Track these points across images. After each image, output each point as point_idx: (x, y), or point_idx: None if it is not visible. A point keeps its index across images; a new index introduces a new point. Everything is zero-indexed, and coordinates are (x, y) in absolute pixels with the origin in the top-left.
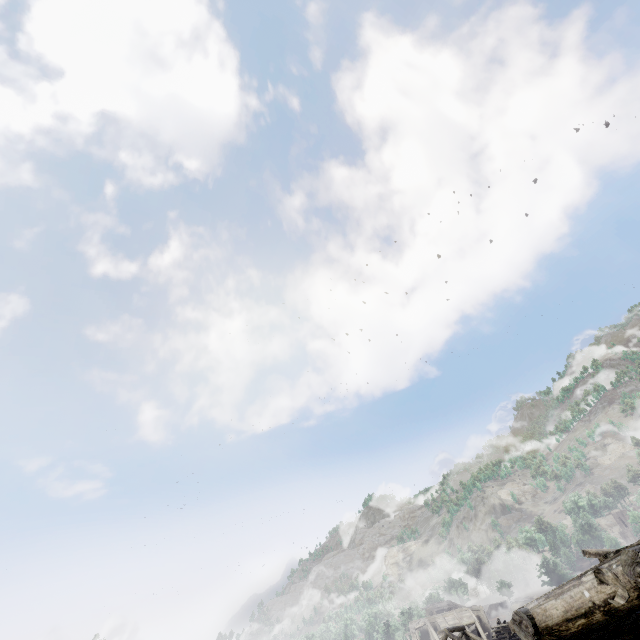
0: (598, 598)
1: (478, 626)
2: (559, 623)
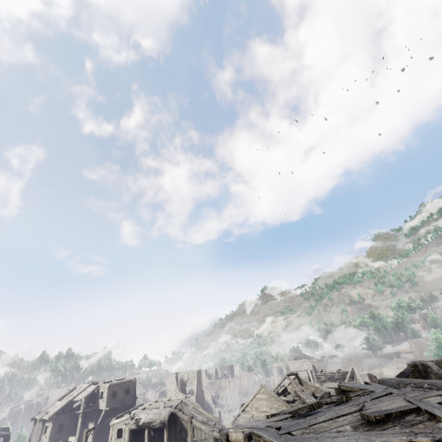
0: (242, 441)
1: (309, 372)
2: (233, 441)
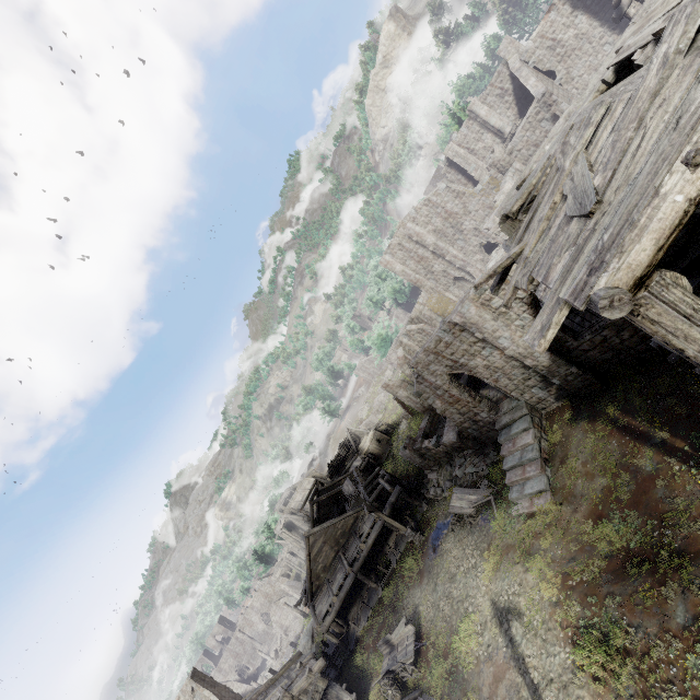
0: (697, 188)
1: (320, 480)
2: (650, 263)
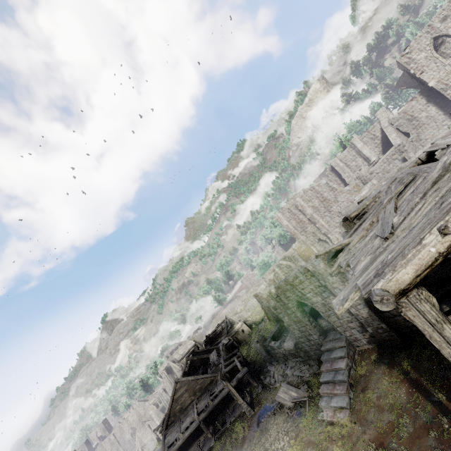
0: (444, 247)
1: (198, 345)
2: (410, 282)
